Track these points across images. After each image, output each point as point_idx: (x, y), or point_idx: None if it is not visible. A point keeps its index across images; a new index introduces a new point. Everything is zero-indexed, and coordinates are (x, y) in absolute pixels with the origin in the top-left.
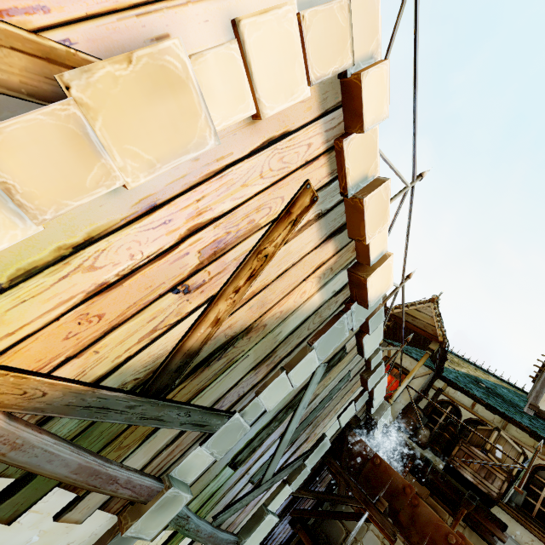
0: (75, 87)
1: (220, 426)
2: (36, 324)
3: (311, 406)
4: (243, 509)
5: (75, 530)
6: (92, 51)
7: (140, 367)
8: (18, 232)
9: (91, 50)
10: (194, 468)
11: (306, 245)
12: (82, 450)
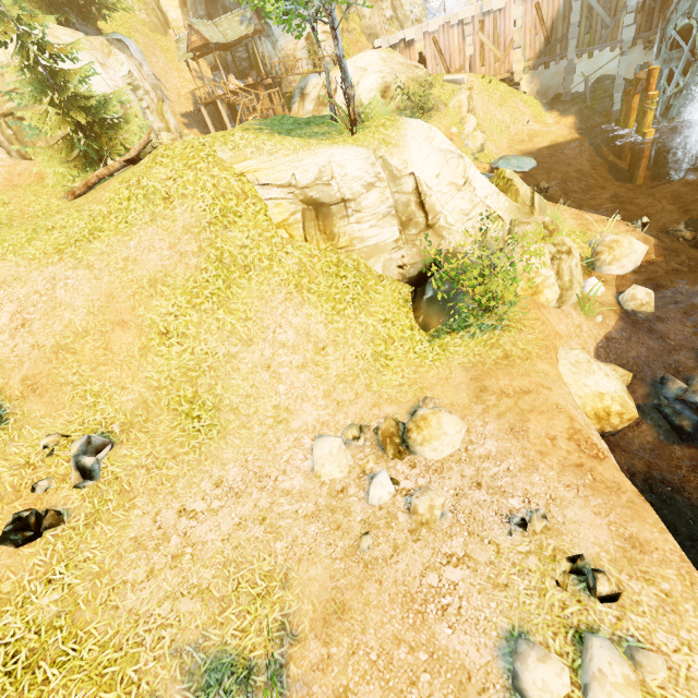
0: (513, 41)
1: (568, 35)
2: (529, 53)
3: (601, 0)
4: (611, 35)
5: (560, 66)
6: (511, 38)
7: (543, 45)
8: (520, 50)
9: (511, 38)
10: (573, 44)
11: (546, 5)
12: (547, 57)
